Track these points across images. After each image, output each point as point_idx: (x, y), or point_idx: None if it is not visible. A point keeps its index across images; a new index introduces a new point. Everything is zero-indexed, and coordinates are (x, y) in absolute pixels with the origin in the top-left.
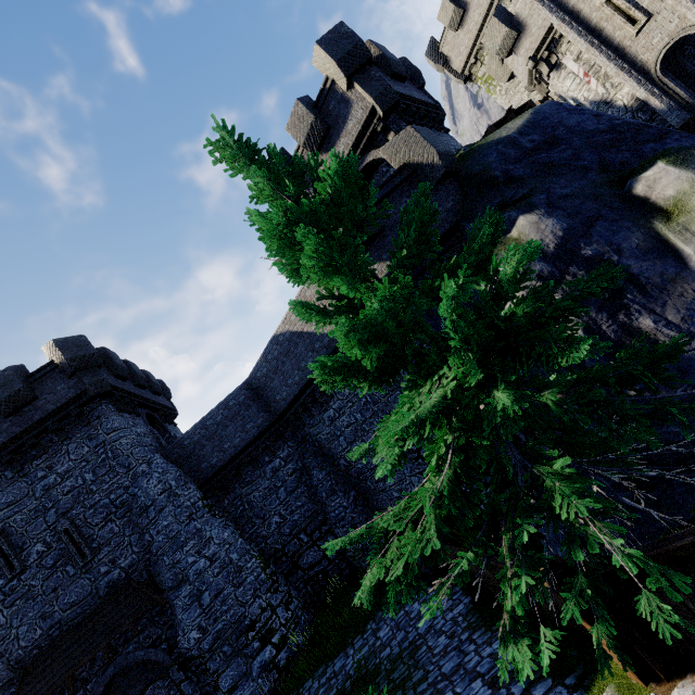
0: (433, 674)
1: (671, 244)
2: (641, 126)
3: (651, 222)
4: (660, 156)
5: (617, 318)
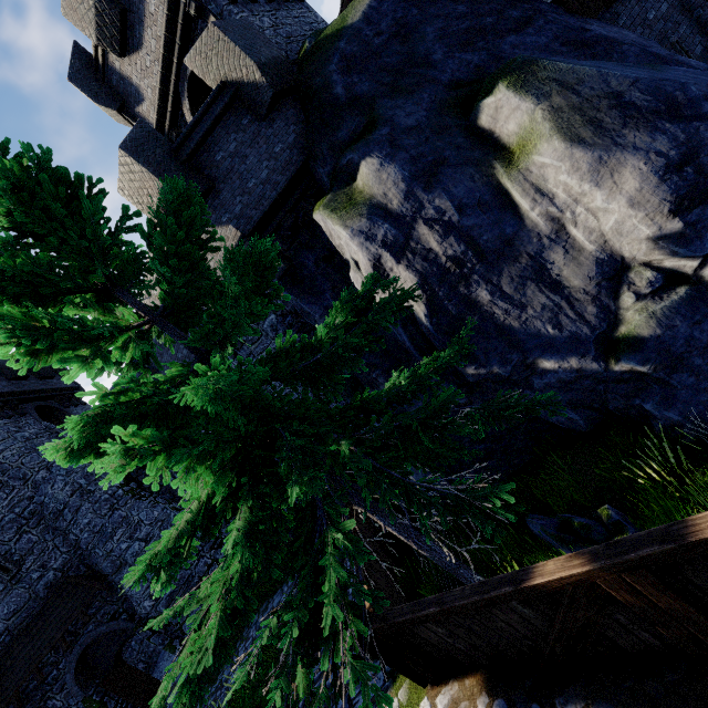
0: None
1: (511, 196)
2: (504, 5)
3: (493, 166)
4: (502, 75)
5: (458, 291)
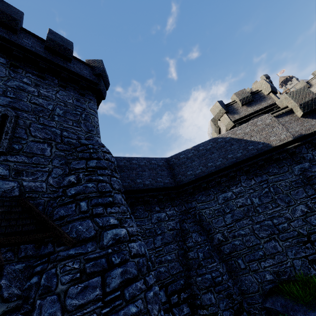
0: None
1: None
2: None
3: None
4: None
5: None
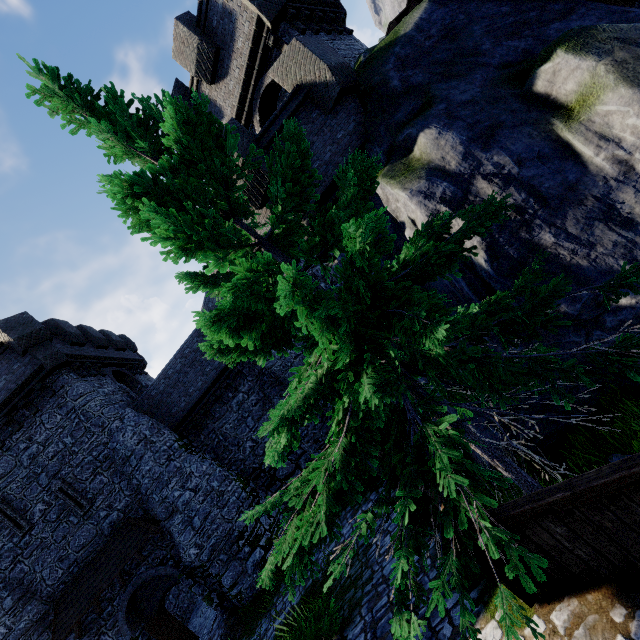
0: (377, 576)
1: (572, 147)
2: (546, 2)
3: (551, 123)
4: (560, 43)
5: (519, 236)
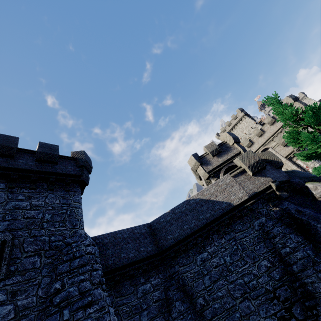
0: None
1: None
2: None
3: None
4: None
5: None
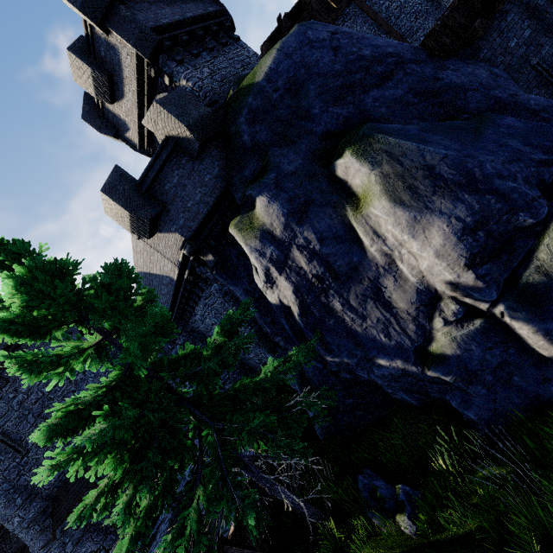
0: None
1: (358, 233)
2: (372, 62)
3: (346, 208)
4: (348, 144)
5: (320, 300)
